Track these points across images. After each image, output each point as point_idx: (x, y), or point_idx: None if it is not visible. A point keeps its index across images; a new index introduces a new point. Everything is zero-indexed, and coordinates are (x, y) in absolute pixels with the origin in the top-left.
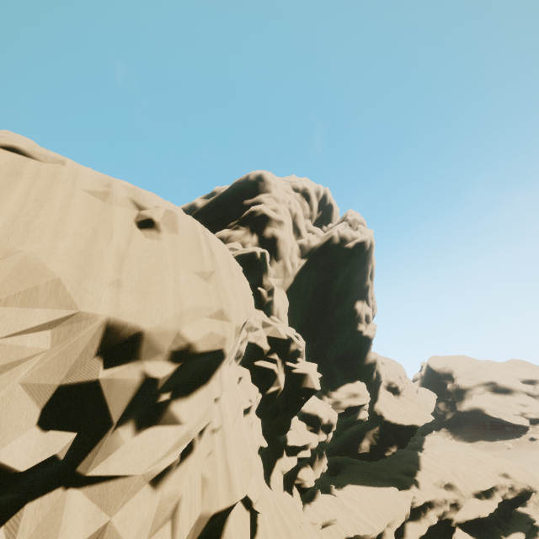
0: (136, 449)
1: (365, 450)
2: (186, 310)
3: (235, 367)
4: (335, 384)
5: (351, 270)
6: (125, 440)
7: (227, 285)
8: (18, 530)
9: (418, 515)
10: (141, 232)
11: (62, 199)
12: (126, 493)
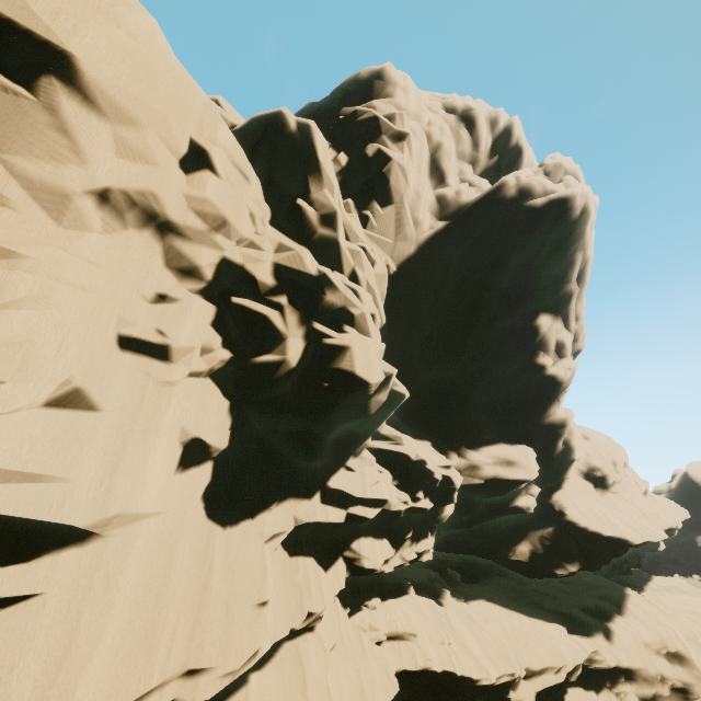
0: None
1: (520, 556)
2: None
3: (168, 282)
4: (479, 441)
5: (536, 254)
6: None
7: None
8: None
9: (597, 683)
10: None
11: None
12: None
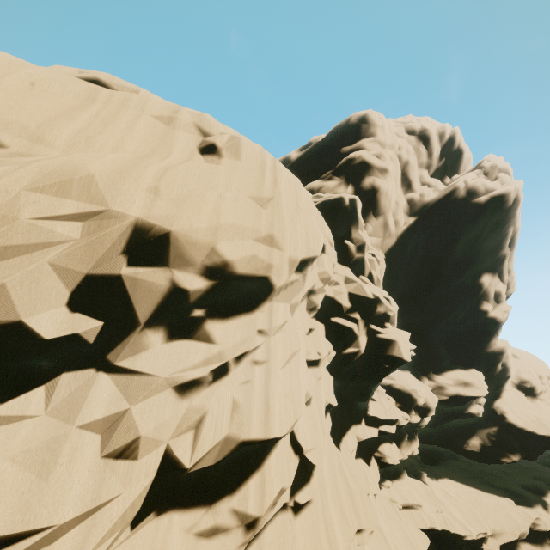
0: (164, 354)
1: (473, 448)
2: (224, 225)
3: (307, 318)
4: (441, 367)
5: (480, 233)
6: (155, 343)
7: (287, 213)
8: (54, 392)
9: (540, 540)
10: (202, 158)
11: (127, 121)
12: (148, 390)
